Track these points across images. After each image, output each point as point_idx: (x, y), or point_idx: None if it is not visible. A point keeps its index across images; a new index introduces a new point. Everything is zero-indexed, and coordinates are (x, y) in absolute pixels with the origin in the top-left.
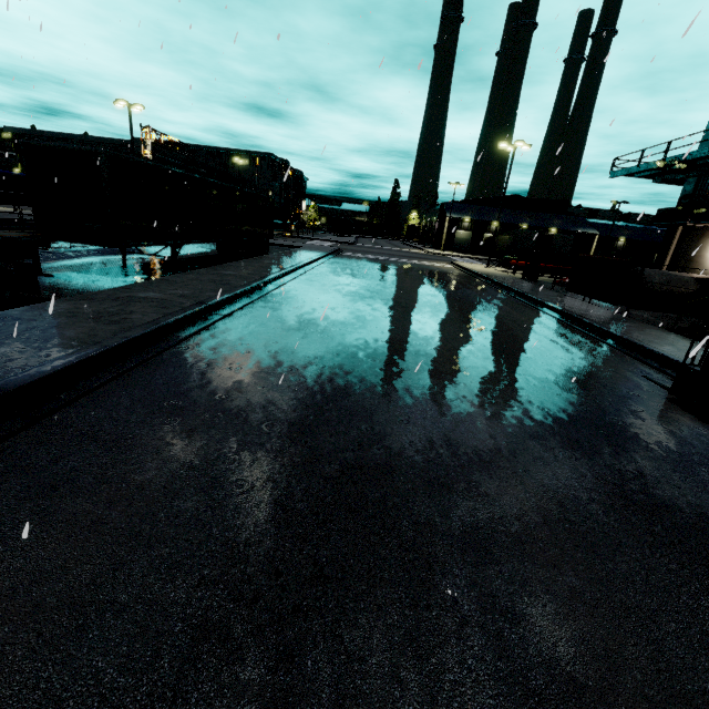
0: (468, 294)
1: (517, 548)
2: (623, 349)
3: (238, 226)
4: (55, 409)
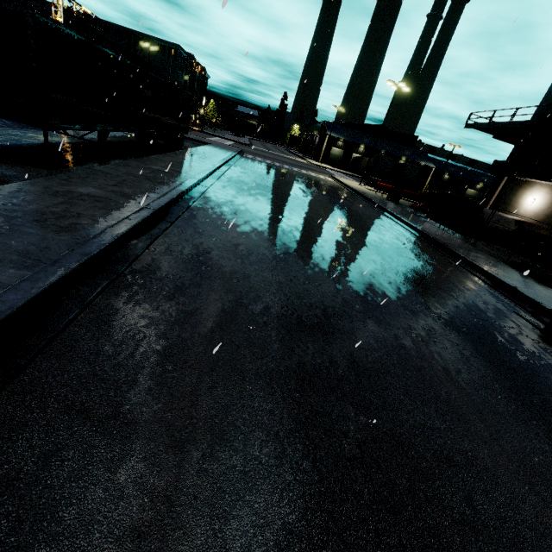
0: (357, 211)
1: (545, 546)
2: (487, 281)
3: (160, 118)
4: (23, 365)
